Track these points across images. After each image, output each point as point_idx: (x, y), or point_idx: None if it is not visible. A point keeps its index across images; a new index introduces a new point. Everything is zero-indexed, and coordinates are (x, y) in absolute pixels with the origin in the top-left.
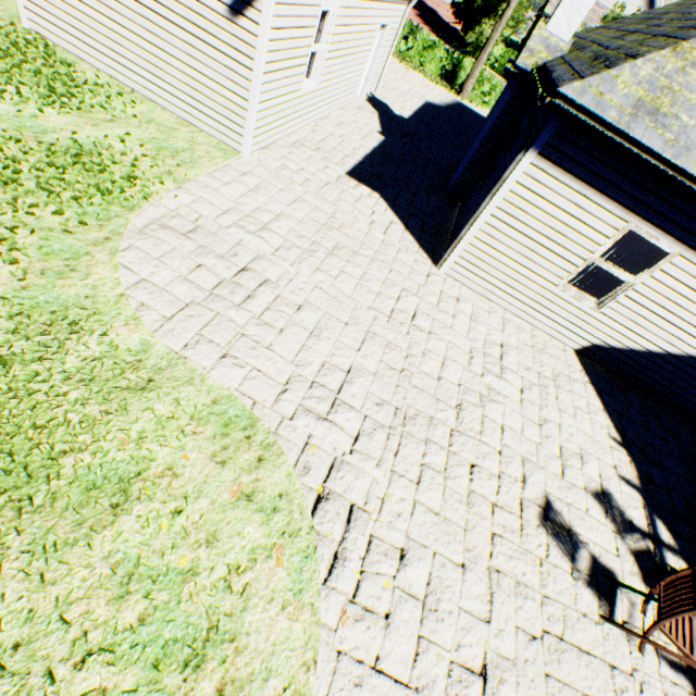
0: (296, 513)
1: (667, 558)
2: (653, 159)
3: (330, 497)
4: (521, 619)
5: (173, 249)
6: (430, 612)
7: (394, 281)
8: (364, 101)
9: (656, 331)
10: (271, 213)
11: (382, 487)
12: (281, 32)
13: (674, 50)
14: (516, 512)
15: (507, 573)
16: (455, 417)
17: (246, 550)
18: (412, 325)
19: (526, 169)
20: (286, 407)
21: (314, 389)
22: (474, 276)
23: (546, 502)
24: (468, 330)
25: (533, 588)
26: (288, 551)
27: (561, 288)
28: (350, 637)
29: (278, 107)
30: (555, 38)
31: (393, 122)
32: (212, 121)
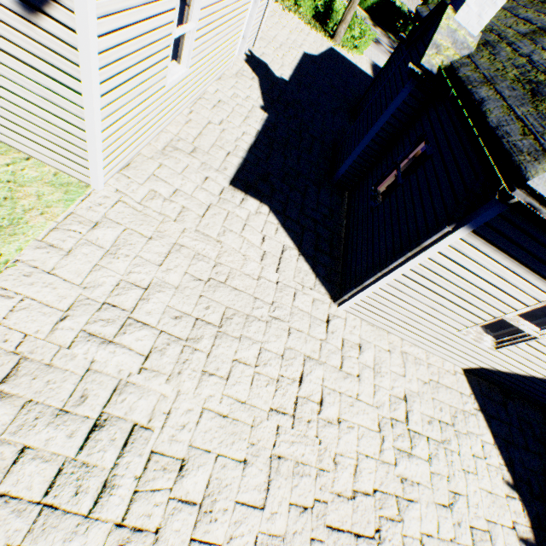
0: None
1: None
2: None
3: None
4: None
5: None
6: None
7: (294, 347)
8: (243, 62)
9: (545, 366)
10: (136, 288)
11: None
12: (118, 32)
13: None
14: None
15: None
16: None
17: None
18: (319, 417)
19: (454, 242)
20: None
21: None
22: (375, 315)
23: None
24: (373, 390)
25: None
26: None
27: (463, 332)
28: None
29: (136, 117)
30: (463, 30)
31: (274, 88)
32: (40, 146)
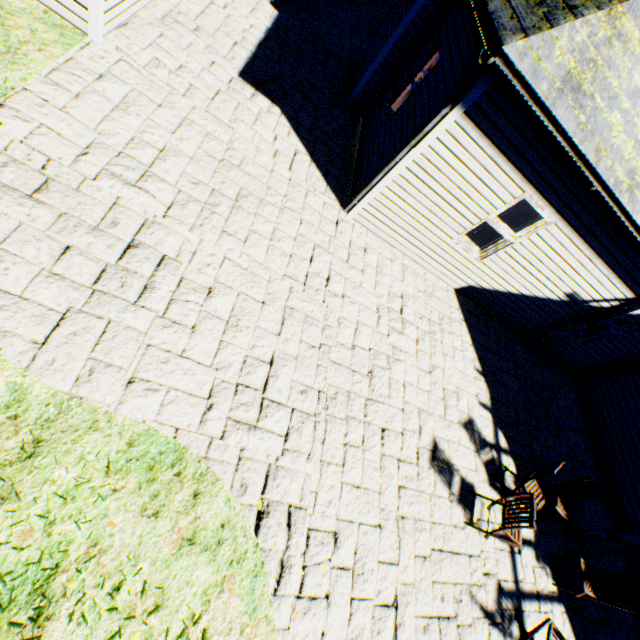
0: (240, 538)
1: (502, 459)
2: (563, 140)
3: (269, 508)
4: (418, 549)
5: (19, 225)
6: (358, 576)
7: (305, 235)
8: None
9: (518, 278)
10: (152, 147)
11: (313, 480)
12: None
13: (609, 13)
14: (414, 462)
15: (409, 517)
16: (368, 385)
17: (198, 596)
18: (327, 290)
19: (450, 126)
20: (214, 424)
21: (240, 394)
22: (381, 224)
23: (434, 444)
24: (375, 285)
25: (425, 521)
26: (239, 578)
27: (456, 241)
28: (301, 627)
29: None
30: None
31: None
32: None
